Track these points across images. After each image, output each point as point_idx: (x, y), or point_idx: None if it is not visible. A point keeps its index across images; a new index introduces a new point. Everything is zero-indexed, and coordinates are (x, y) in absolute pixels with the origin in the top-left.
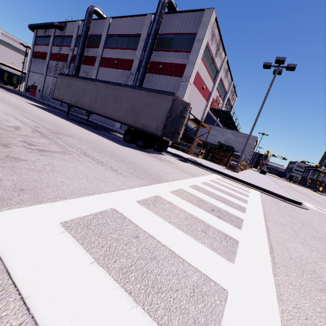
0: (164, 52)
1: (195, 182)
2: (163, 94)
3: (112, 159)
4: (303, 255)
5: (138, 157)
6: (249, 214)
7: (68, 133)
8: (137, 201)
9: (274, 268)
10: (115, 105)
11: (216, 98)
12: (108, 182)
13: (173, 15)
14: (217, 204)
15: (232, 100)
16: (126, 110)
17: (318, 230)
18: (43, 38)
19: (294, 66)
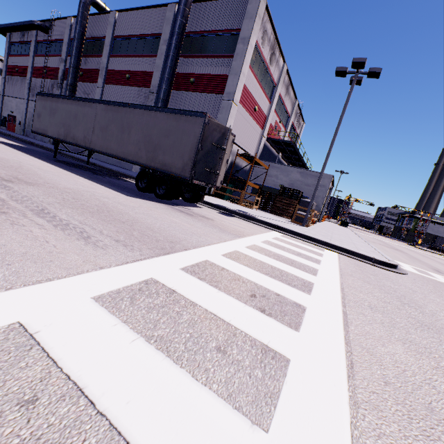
0: (196, 58)
1: (237, 247)
2: (190, 115)
3: (93, 218)
4: (408, 370)
5: (150, 213)
6: (317, 294)
7: (33, 180)
8: (97, 296)
9: (355, 420)
10: (122, 136)
11: (275, 124)
12: (52, 261)
13: (206, 3)
14: (264, 283)
15: (297, 127)
16: (137, 143)
17: (424, 309)
18: (20, 45)
19: (378, 71)
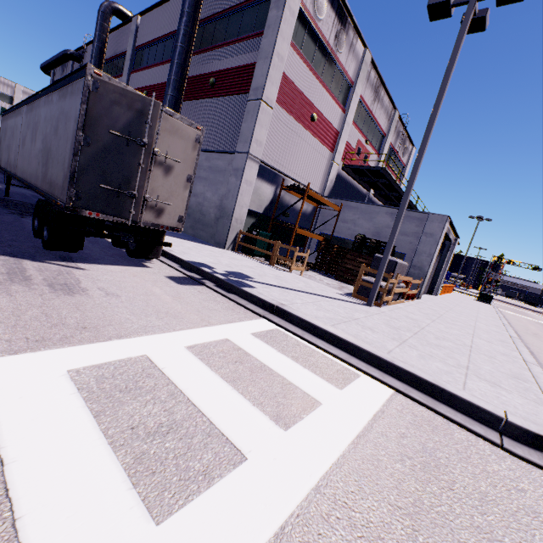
0: (218, 49)
1: None
2: (74, 80)
3: None
4: None
5: None
6: None
7: None
8: None
9: None
10: (31, 147)
11: (357, 145)
12: None
13: None
14: None
15: (402, 153)
16: (38, 153)
17: None
18: None
19: None
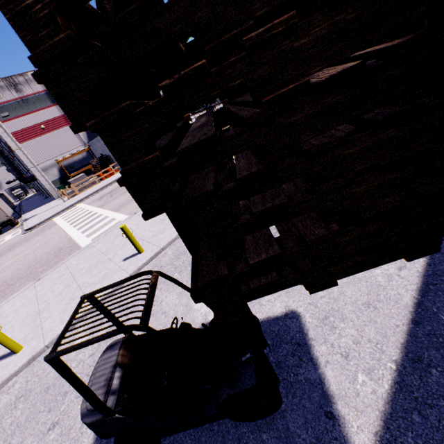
0: None
1: None
2: None
3: None
4: None
5: None
6: None
7: None
8: None
9: None
10: None
11: None
12: None
13: None
14: None
15: None
16: None
17: None
18: None
19: None
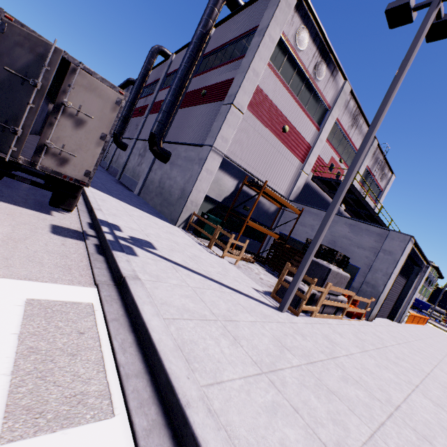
0: (214, 70)
1: None
2: None
3: None
4: None
5: None
6: None
7: None
8: None
9: None
10: None
11: (329, 161)
12: None
13: (237, 15)
14: None
15: (379, 178)
16: None
17: None
18: None
19: None
